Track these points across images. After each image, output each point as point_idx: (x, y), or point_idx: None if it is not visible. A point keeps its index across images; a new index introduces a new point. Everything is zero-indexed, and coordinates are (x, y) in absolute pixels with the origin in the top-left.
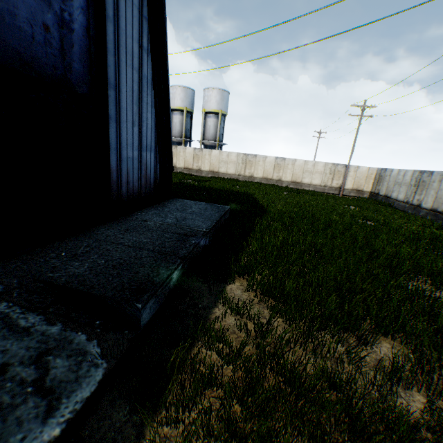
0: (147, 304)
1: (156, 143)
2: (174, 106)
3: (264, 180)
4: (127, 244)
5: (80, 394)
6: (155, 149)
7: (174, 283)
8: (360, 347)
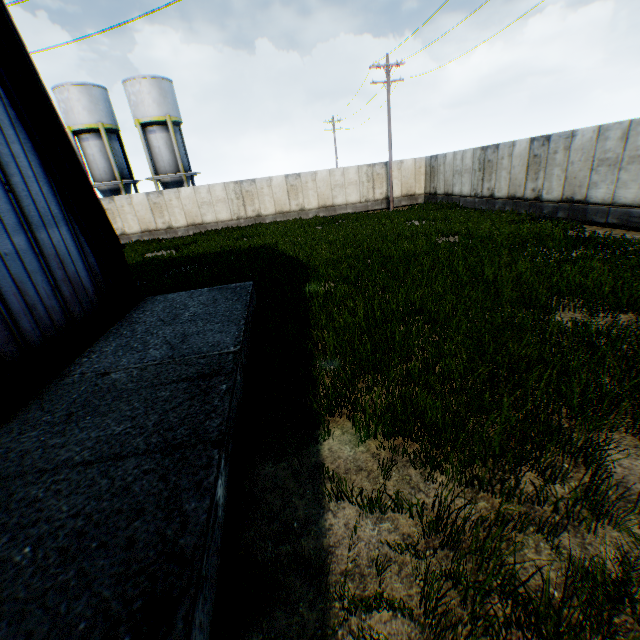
0: (189, 635)
1: (64, 205)
2: (77, 125)
3: (280, 216)
4: (79, 460)
5: None
6: (66, 219)
7: (223, 505)
8: (582, 470)
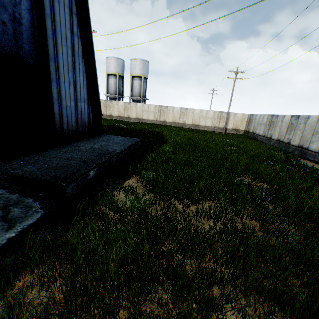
0: (69, 185)
1: (88, 97)
2: (109, 72)
3: (174, 123)
4: (63, 158)
5: (27, 222)
6: (87, 101)
7: (91, 178)
8: (193, 206)
